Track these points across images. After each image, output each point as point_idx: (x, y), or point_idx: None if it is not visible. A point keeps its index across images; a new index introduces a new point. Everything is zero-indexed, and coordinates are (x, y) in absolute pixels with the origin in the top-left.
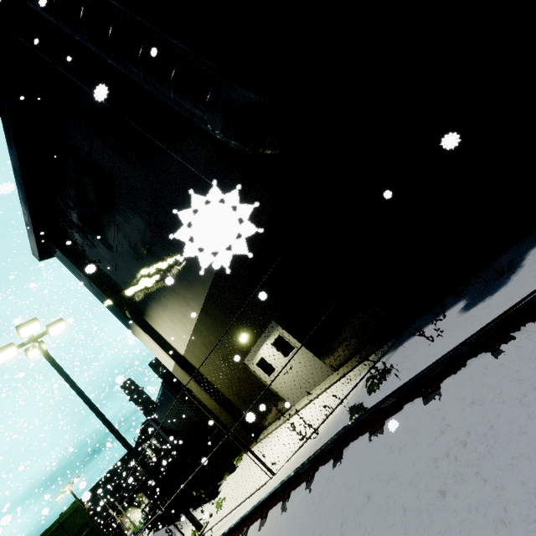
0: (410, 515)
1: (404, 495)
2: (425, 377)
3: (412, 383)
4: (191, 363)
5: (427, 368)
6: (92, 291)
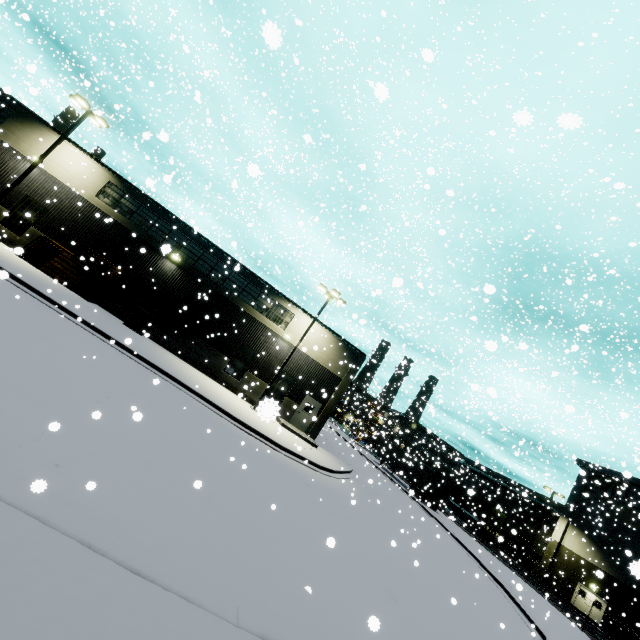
0: None
1: None
2: None
3: None
4: (560, 548)
5: None
6: (571, 494)
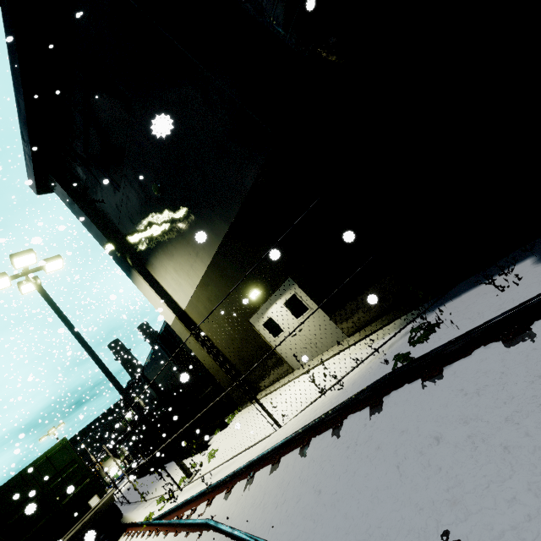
0: (517, 453)
1: (497, 434)
2: (509, 318)
3: (490, 325)
4: (192, 318)
5: (515, 308)
6: (92, 233)
